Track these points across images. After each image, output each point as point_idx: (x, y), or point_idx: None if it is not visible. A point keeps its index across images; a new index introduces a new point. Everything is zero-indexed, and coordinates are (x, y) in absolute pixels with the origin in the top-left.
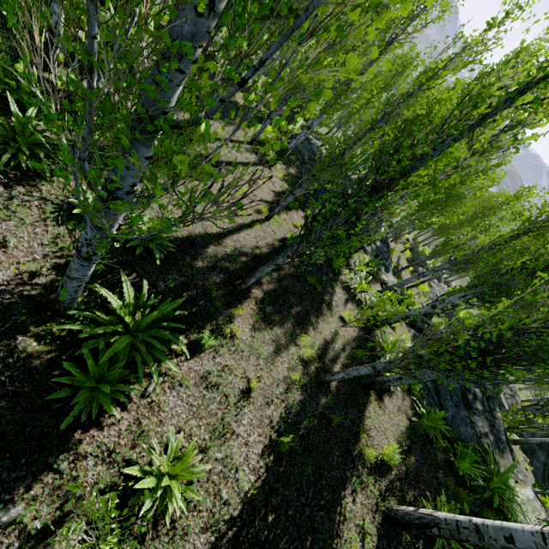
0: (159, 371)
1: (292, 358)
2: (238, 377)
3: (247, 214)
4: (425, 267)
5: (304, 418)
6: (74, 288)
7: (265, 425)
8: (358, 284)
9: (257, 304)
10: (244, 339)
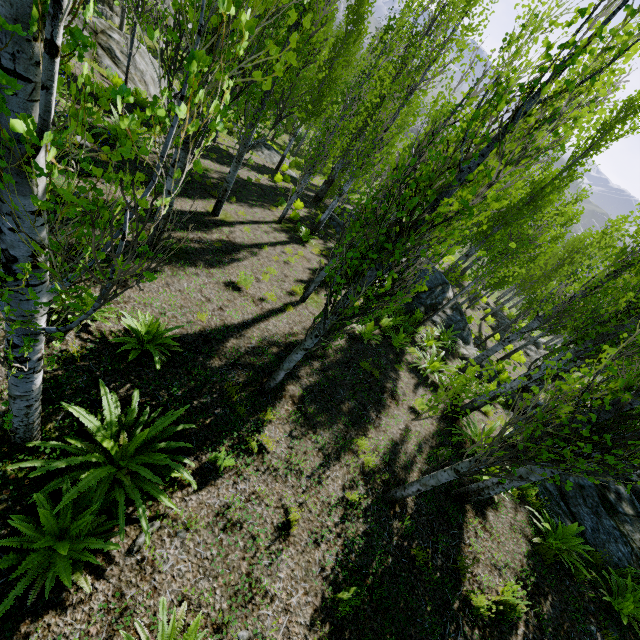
0: (155, 513)
1: (348, 470)
2: (271, 506)
3: (277, 297)
4: (509, 330)
5: (371, 557)
6: (22, 411)
7: (314, 576)
8: (429, 363)
9: (295, 404)
10: (279, 452)
